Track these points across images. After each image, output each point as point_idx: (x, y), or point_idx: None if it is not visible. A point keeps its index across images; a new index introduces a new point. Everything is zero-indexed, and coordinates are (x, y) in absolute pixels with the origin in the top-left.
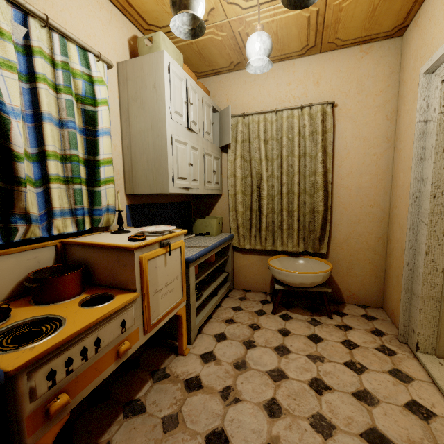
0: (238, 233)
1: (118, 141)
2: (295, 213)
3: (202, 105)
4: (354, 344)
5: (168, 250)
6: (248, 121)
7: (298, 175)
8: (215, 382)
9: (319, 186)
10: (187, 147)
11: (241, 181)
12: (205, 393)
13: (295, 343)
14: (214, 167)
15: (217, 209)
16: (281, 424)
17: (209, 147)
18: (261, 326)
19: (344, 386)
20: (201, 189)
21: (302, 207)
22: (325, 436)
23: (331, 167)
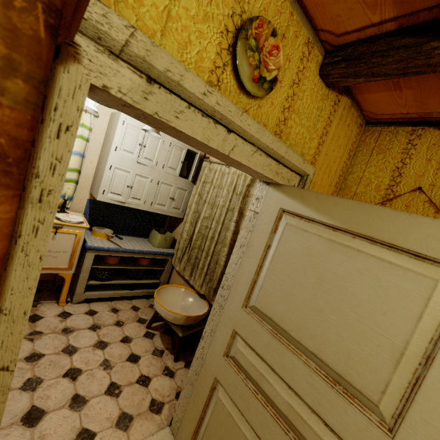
0: (176, 254)
1: (96, 159)
2: (208, 257)
3: (170, 147)
4: (147, 383)
5: (58, 231)
6: (212, 167)
7: (221, 225)
8: (42, 326)
9: (227, 242)
10: (130, 174)
11: (192, 213)
12: (29, 325)
13: (117, 349)
14: (172, 195)
15: (178, 229)
16: (22, 364)
17: (170, 179)
18: (123, 326)
19: (83, 387)
20: (145, 207)
21: (216, 255)
22: (22, 387)
23: None
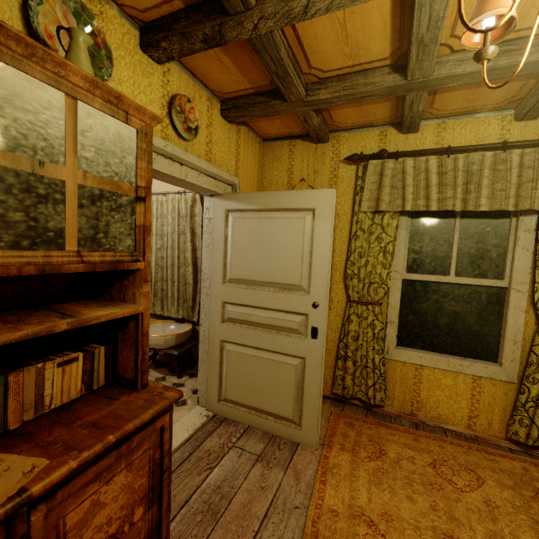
0: None
1: None
2: (175, 283)
3: None
4: None
5: None
6: None
7: (178, 250)
8: None
9: (189, 261)
10: None
11: None
12: None
13: None
14: None
15: None
16: None
17: None
18: None
19: None
20: None
21: (182, 279)
22: None
23: (200, 246)
